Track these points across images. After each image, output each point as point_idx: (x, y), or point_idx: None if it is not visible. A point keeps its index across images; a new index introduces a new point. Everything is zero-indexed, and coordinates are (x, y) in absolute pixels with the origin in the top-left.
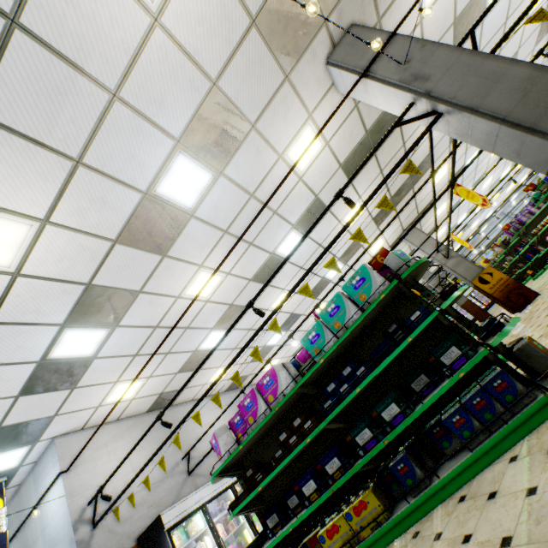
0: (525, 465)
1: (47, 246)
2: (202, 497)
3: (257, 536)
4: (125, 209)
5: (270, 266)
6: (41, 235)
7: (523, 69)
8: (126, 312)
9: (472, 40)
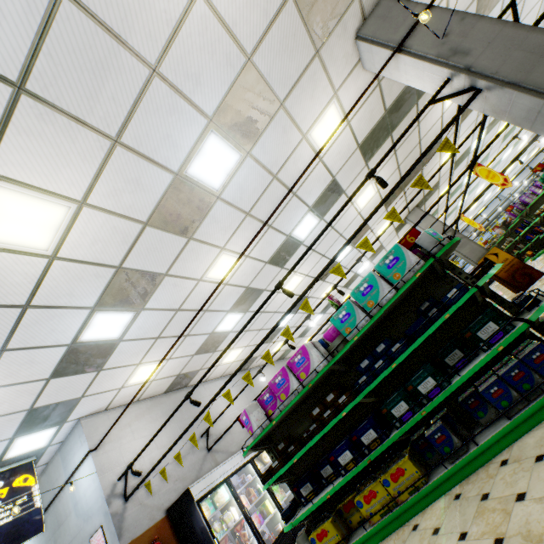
0: None
1: (83, 228)
2: (225, 471)
3: (290, 504)
4: (157, 190)
5: (285, 249)
6: (78, 217)
7: None
8: (151, 296)
9: (513, 12)
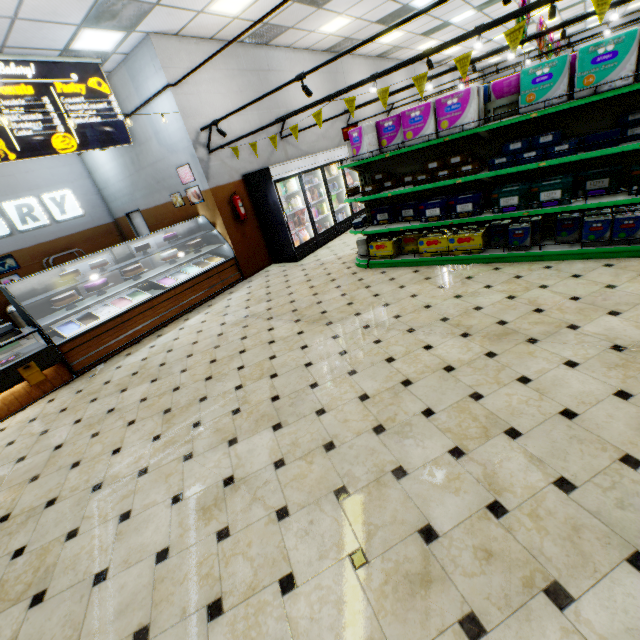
0: (616, 273)
1: None
2: (299, 167)
3: (362, 220)
4: None
5: None
6: None
7: None
8: None
9: None
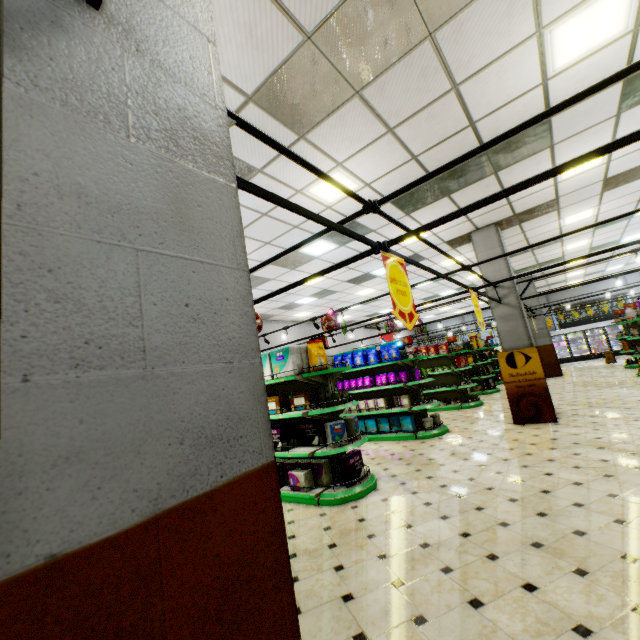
0: None
1: None
2: None
3: None
4: None
5: None
6: None
7: None
8: None
9: None
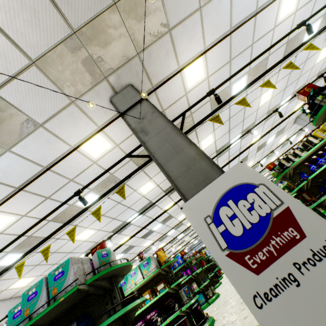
0: None
1: None
2: None
3: None
4: None
5: (70, 213)
6: None
7: (192, 151)
8: None
9: (182, 118)
